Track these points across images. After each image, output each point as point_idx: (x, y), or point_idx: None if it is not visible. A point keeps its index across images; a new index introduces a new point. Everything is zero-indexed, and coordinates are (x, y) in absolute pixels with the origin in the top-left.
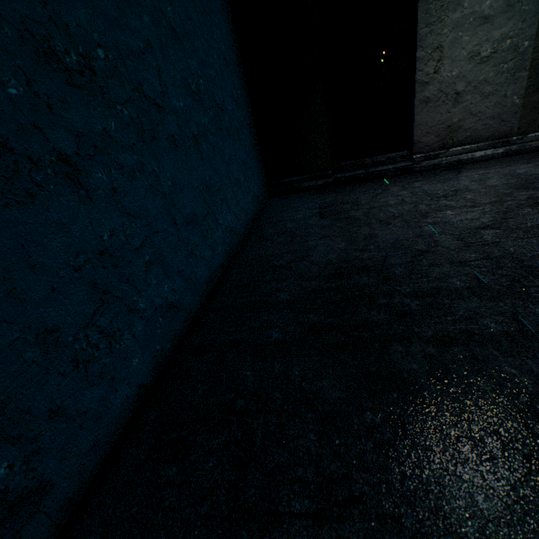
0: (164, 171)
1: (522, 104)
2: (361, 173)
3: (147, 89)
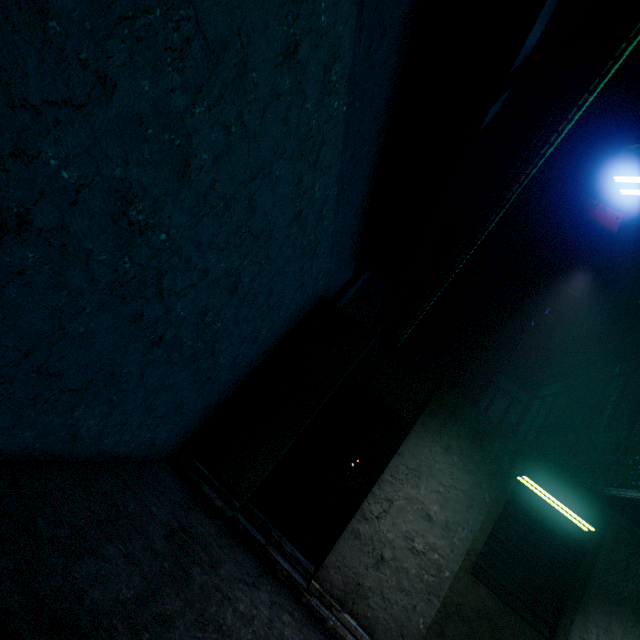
0: (94, 319)
1: (425, 634)
2: (259, 540)
3: (168, 279)
